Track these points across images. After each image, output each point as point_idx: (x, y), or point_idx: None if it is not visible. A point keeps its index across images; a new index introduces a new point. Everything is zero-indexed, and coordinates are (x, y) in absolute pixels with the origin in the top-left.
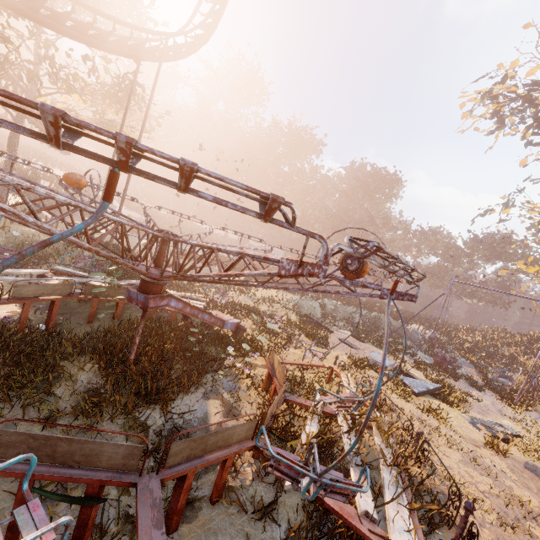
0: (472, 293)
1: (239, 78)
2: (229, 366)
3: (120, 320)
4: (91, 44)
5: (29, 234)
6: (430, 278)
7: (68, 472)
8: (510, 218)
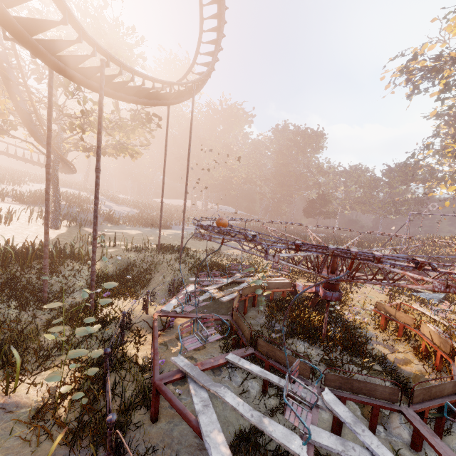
0: (396, 211)
1: (175, 74)
2: (353, 320)
3: (257, 306)
4: (154, 104)
5: (121, 255)
6: (362, 206)
7: (435, 401)
8: (430, 155)
